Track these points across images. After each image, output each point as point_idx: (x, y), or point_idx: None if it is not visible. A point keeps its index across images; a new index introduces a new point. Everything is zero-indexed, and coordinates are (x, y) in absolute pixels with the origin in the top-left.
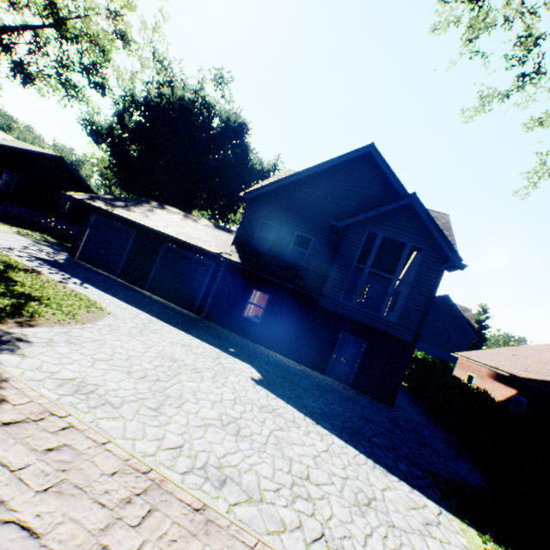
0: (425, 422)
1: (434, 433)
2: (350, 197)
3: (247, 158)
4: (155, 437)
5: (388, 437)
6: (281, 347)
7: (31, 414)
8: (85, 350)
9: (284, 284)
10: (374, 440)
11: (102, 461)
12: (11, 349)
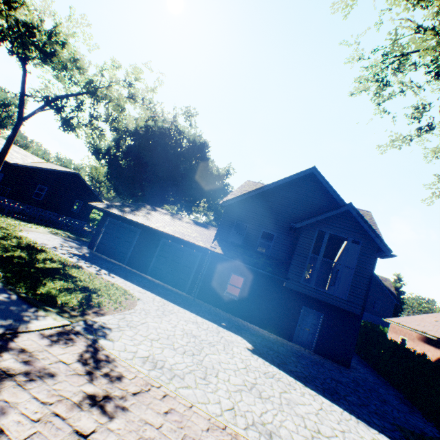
0: (377, 381)
1: (387, 391)
2: (300, 203)
3: (208, 166)
4: (215, 401)
5: (356, 396)
6: (256, 319)
7: (142, 386)
8: (141, 332)
9: (257, 270)
10: (348, 398)
11: (197, 420)
12: (103, 335)
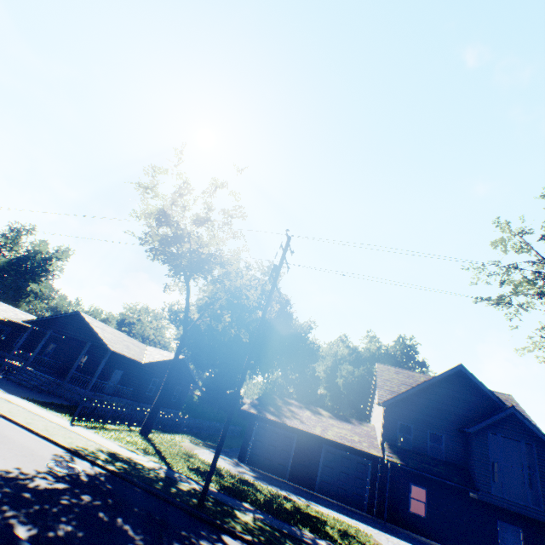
0: None
1: None
2: (457, 400)
3: (291, 324)
4: None
5: None
6: (452, 541)
7: None
8: None
9: (445, 481)
10: None
11: None
12: None
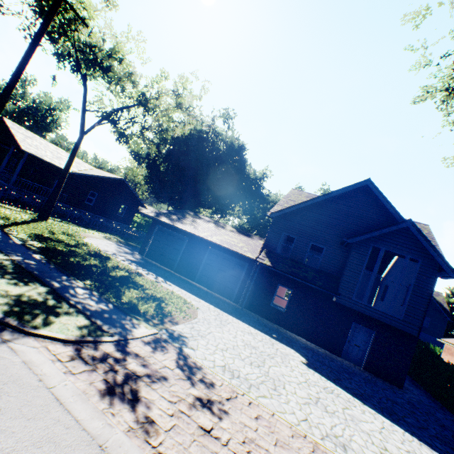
0: (433, 404)
1: (445, 416)
2: (352, 217)
3: (244, 170)
4: (290, 411)
5: (414, 418)
6: (303, 332)
7: (230, 393)
8: (211, 341)
9: (307, 284)
10: (407, 420)
11: (281, 427)
12: (184, 343)
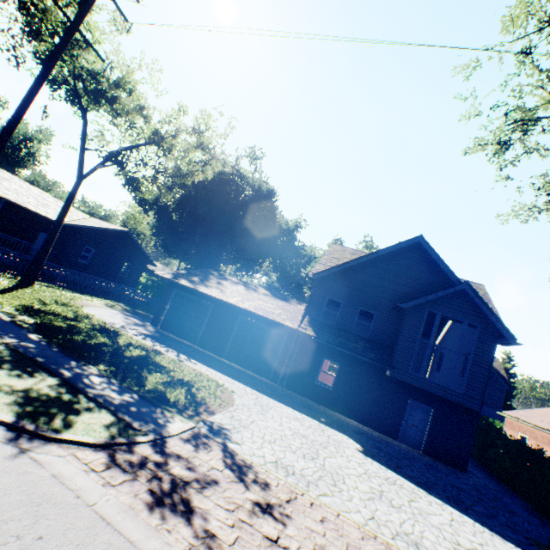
0: (498, 488)
1: (512, 500)
2: (404, 278)
3: (275, 219)
4: (355, 510)
5: (482, 505)
6: (354, 413)
7: (288, 493)
8: (256, 432)
9: (357, 356)
10: (475, 508)
11: (349, 528)
12: (227, 437)
